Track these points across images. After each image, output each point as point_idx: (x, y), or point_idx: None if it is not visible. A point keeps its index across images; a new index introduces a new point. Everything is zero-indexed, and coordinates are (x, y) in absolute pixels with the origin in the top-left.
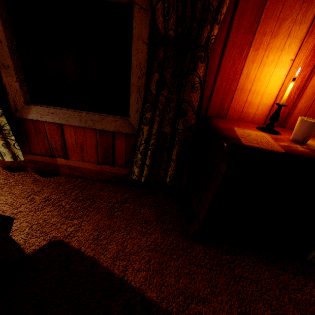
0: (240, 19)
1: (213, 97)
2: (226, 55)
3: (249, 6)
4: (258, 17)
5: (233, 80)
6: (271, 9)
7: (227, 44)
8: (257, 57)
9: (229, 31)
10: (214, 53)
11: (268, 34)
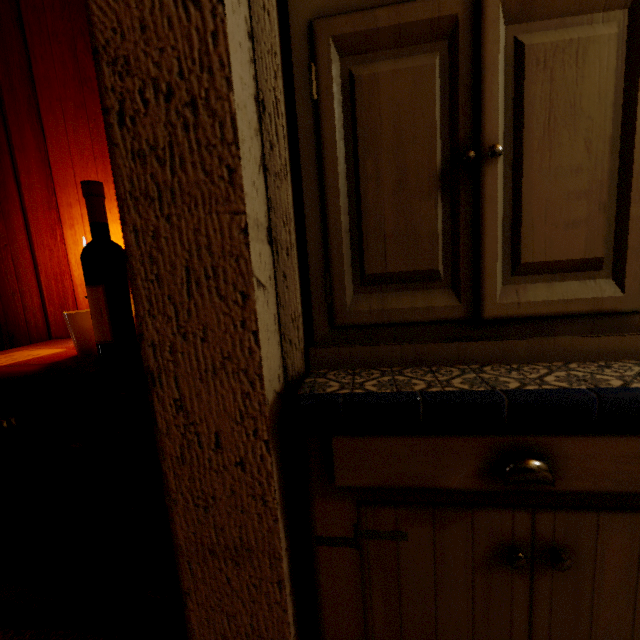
0: (32, 197)
1: (49, 306)
2: (37, 244)
3: (35, 180)
4: (52, 189)
5: (63, 275)
6: (62, 176)
7: (31, 229)
8: (78, 236)
9: (26, 213)
10: (20, 245)
11: (76, 204)
